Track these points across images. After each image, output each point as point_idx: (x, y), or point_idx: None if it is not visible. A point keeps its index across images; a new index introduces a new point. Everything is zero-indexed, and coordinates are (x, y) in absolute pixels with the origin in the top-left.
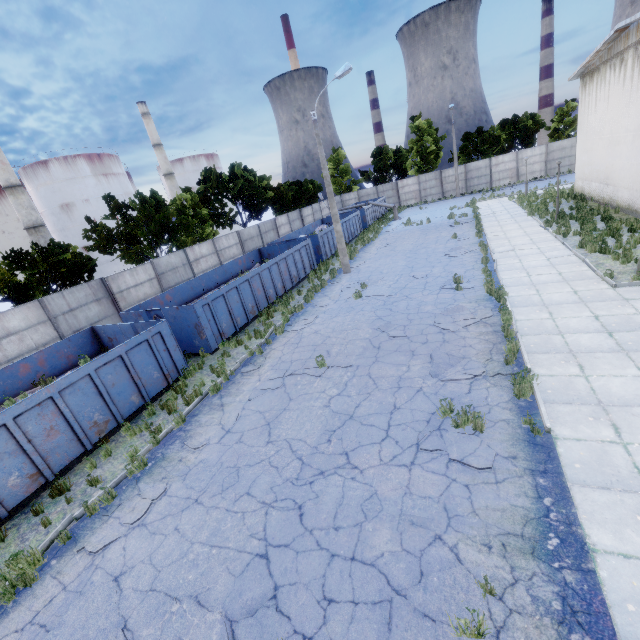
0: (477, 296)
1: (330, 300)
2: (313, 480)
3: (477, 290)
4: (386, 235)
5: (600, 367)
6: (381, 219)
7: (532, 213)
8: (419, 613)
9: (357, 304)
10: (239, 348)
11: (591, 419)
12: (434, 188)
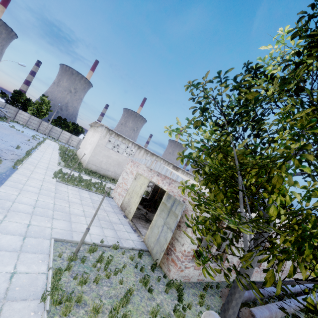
0: (22, 152)
1: None
2: None
3: (23, 151)
4: None
5: (39, 169)
6: None
7: (60, 149)
8: None
9: None
10: None
11: (28, 171)
12: (35, 124)
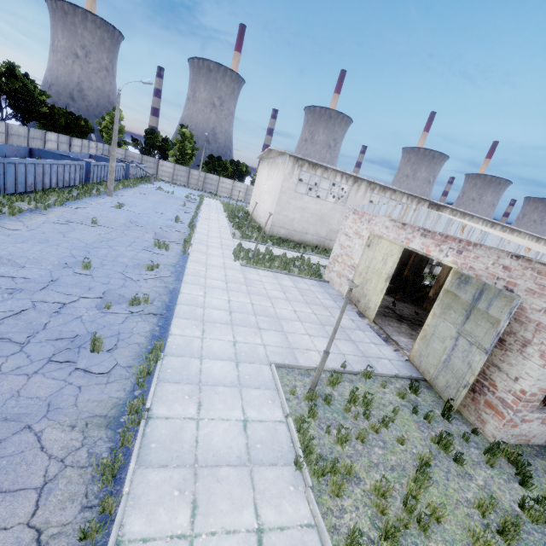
0: (184, 226)
1: (97, 203)
2: (94, 248)
3: (185, 225)
4: (142, 189)
5: (213, 249)
6: (140, 179)
7: (225, 211)
8: (136, 268)
9: (117, 211)
10: (21, 203)
11: (202, 255)
12: (183, 177)
